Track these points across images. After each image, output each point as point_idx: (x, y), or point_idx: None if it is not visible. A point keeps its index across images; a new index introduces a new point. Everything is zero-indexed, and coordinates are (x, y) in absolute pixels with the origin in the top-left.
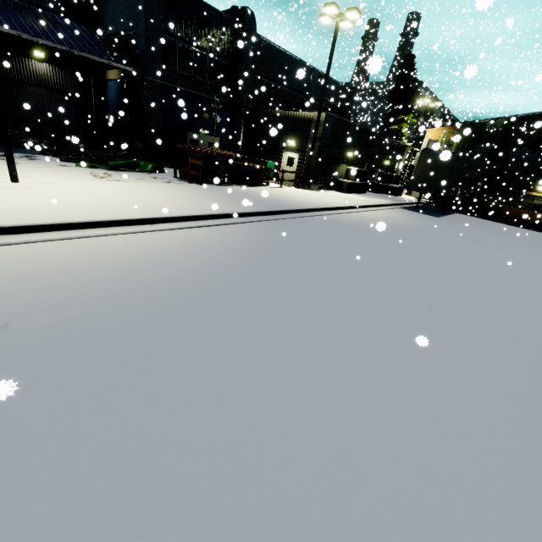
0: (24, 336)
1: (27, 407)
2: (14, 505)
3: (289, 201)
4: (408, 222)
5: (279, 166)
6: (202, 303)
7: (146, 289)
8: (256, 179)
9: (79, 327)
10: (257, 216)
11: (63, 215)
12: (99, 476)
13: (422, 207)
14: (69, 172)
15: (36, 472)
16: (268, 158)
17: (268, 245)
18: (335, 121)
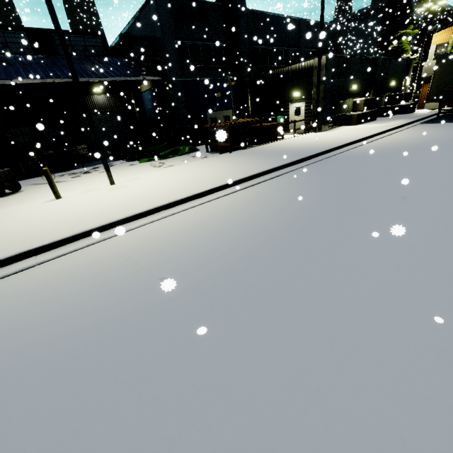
0: (178, 296)
1: (210, 351)
2: (245, 430)
3: (310, 147)
4: (438, 135)
5: (287, 118)
6: (289, 251)
7: (238, 246)
8: (272, 135)
9: (209, 284)
10: (288, 167)
11: (155, 201)
12: (294, 407)
13: (444, 117)
14: (138, 168)
15: (245, 403)
16: (275, 115)
17: (313, 189)
18: (335, 60)
